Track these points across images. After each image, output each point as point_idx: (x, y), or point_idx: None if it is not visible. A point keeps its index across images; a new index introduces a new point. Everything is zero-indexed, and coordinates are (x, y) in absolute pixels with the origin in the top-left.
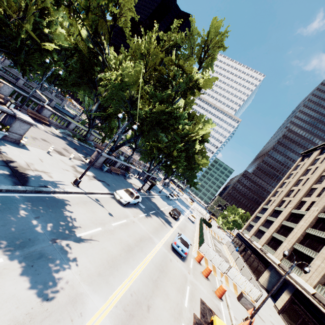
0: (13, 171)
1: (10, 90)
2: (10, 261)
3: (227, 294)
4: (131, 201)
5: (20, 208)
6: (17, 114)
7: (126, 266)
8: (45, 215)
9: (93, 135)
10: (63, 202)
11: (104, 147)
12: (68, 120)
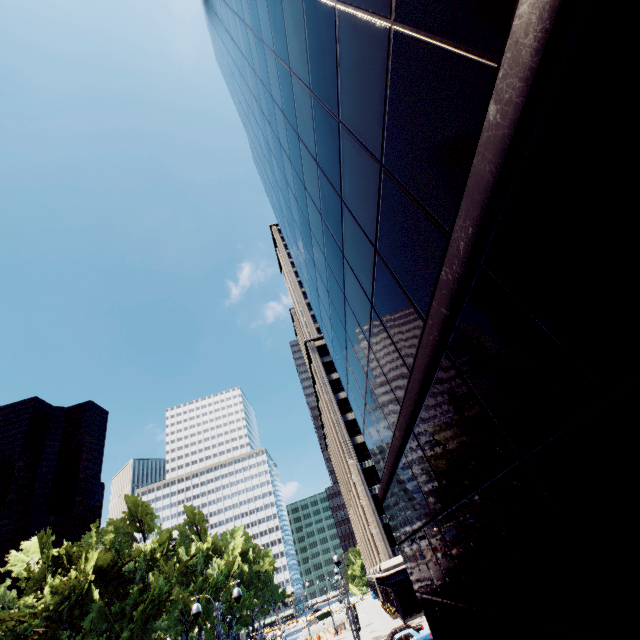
0: None
1: None
2: None
3: (328, 637)
4: None
5: None
6: None
7: None
8: None
9: None
10: None
11: None
12: None
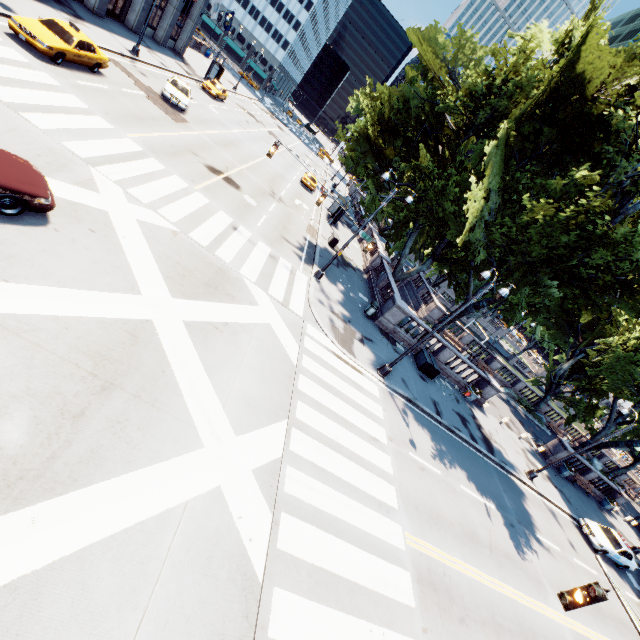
0: (483, 437)
1: (470, 339)
2: (497, 512)
3: None
4: (610, 553)
5: (493, 475)
6: (490, 380)
7: (591, 619)
8: (508, 492)
9: (548, 405)
10: (519, 490)
11: (562, 429)
12: (518, 377)
